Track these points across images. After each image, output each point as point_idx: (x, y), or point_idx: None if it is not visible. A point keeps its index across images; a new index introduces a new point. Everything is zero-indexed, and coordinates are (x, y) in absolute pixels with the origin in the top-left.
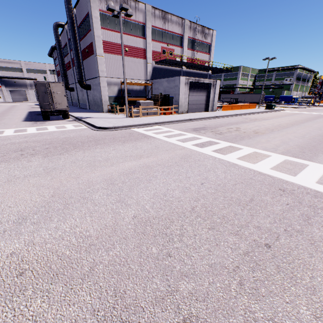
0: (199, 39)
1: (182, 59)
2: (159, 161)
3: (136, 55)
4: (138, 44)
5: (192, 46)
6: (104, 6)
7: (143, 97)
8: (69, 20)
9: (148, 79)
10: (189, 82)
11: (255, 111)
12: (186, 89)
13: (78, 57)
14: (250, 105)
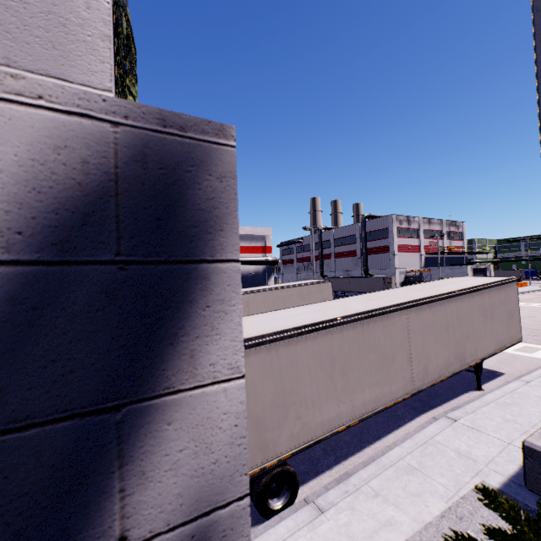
0: (453, 230)
1: (443, 248)
2: (535, 309)
3: (414, 250)
4: (415, 242)
5: (448, 237)
6: (398, 224)
7: (418, 281)
8: (364, 232)
9: (423, 267)
10: (471, 269)
11: (535, 289)
12: (471, 274)
13: (367, 254)
14: (521, 283)
